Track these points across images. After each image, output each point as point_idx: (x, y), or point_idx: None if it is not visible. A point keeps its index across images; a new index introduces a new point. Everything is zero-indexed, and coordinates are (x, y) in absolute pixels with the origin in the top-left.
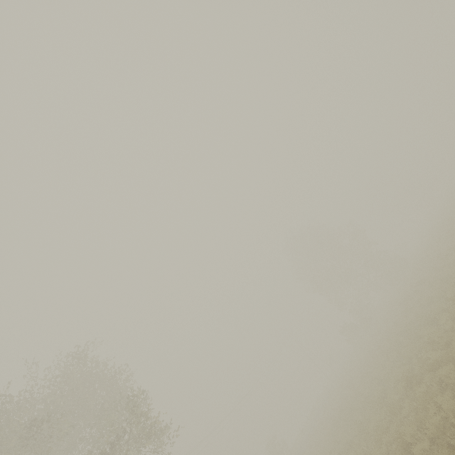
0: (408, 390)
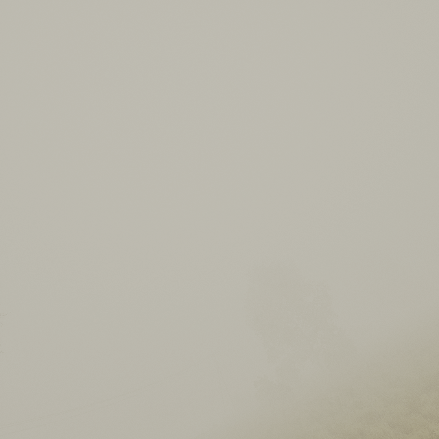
0: None
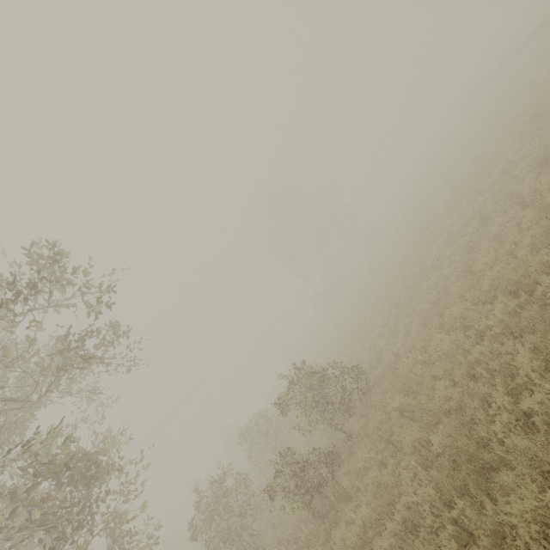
0: (481, 225)
